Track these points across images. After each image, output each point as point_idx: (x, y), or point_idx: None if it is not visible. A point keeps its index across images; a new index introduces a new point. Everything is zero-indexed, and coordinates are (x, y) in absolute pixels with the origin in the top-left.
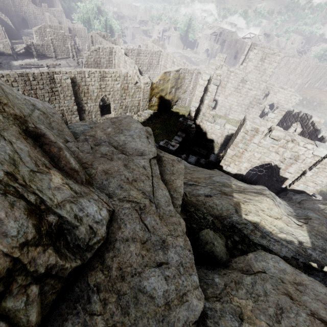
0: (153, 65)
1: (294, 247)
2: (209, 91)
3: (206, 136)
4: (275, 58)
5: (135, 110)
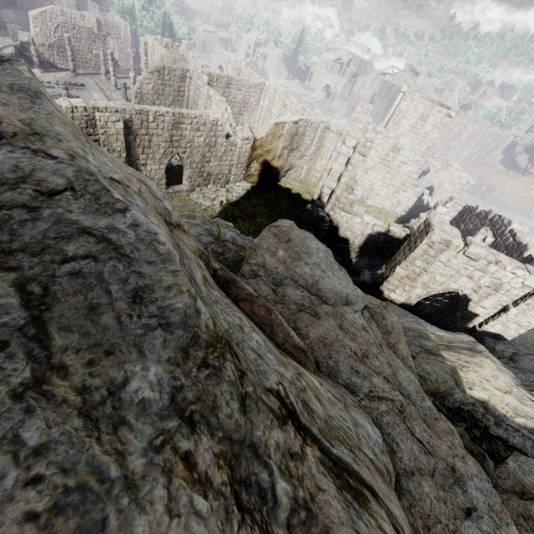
0: (249, 105)
1: None
2: (351, 164)
3: (337, 233)
4: (442, 118)
5: (222, 181)
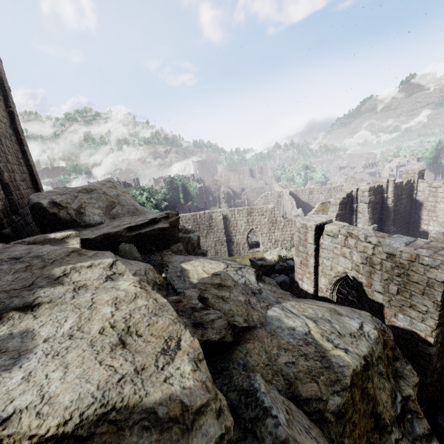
0: None
1: (190, 286)
2: (359, 212)
3: None
4: None
5: (287, 245)
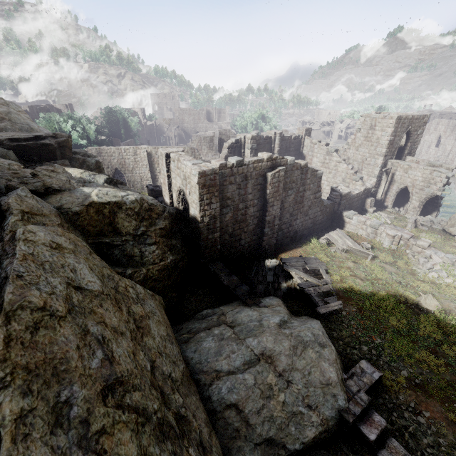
0: None
1: None
2: (246, 156)
3: None
4: (387, 122)
5: None
